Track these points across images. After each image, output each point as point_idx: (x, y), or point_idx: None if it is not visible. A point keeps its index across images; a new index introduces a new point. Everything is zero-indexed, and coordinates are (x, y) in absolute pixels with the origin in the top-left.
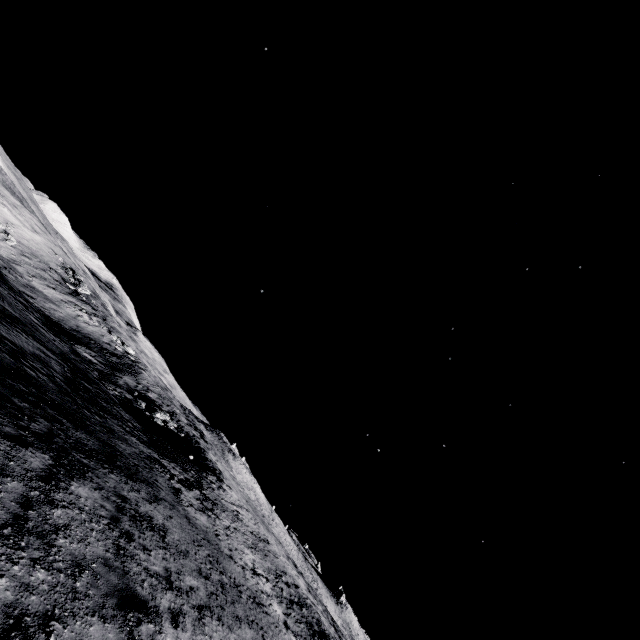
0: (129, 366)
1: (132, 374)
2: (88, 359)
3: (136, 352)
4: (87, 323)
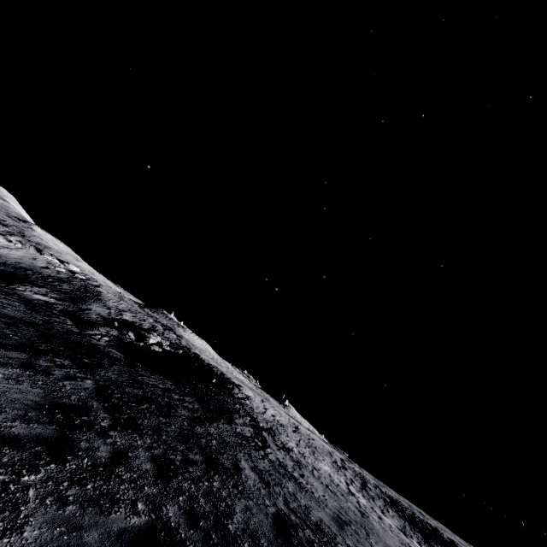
0: (85, 289)
1: (95, 299)
2: (43, 302)
3: (76, 265)
4: (7, 247)
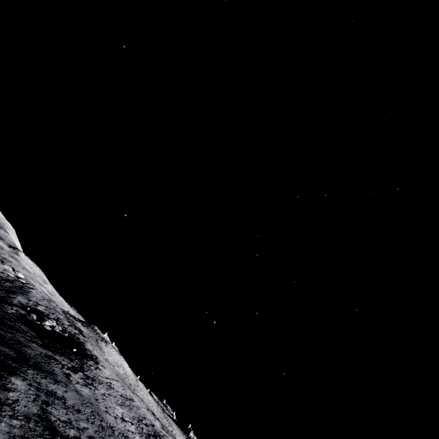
0: (20, 288)
1: (23, 294)
2: None
3: (25, 275)
4: None
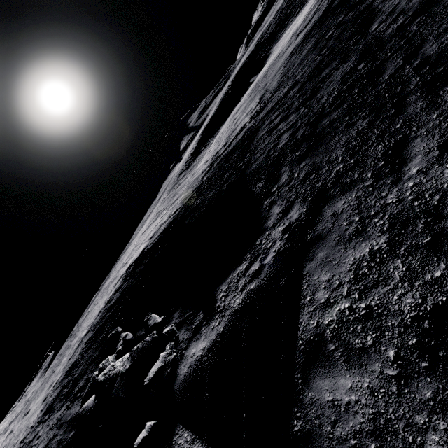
0: None
1: None
2: None
3: None
4: None
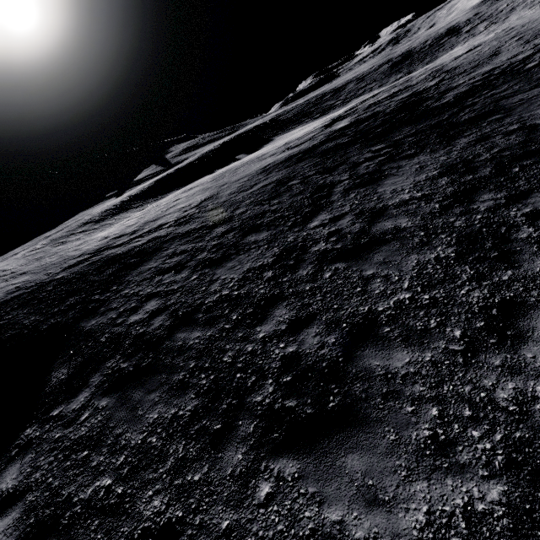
0: None
1: None
2: None
3: None
4: None
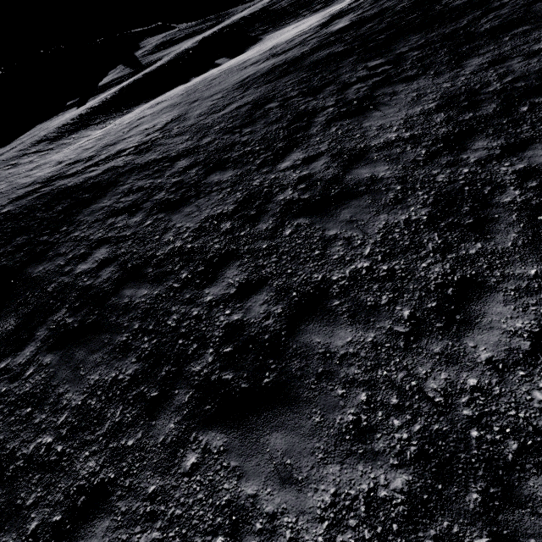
0: None
1: None
2: None
3: None
4: None
